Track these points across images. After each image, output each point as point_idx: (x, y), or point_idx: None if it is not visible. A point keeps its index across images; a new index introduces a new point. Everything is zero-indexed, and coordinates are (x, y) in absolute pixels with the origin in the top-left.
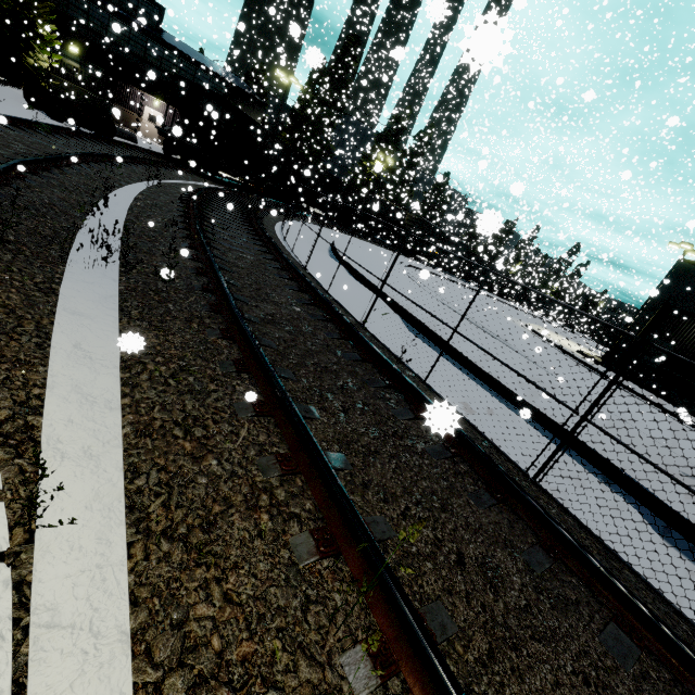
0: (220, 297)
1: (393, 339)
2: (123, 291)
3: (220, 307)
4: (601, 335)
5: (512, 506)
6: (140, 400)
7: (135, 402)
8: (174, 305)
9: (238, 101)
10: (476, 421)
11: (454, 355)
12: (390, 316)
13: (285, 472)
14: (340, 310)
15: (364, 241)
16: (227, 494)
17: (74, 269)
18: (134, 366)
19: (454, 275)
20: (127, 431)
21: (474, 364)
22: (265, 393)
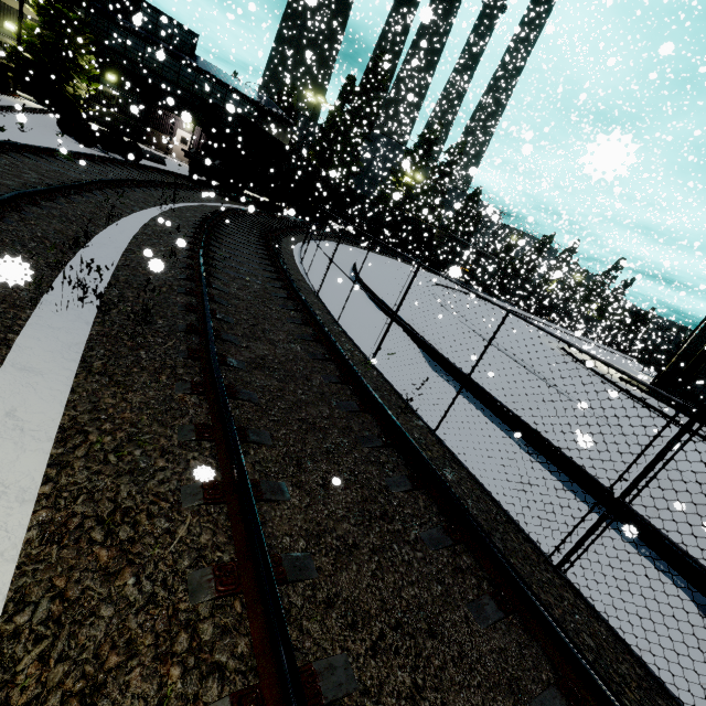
0: (204, 339)
1: (405, 376)
2: (93, 337)
3: (200, 353)
4: (647, 358)
5: (524, 621)
6: (64, 486)
7: (56, 490)
8: (147, 352)
9: (267, 122)
10: (492, 483)
11: (475, 393)
12: (406, 347)
13: (220, 594)
14: (347, 344)
15: (390, 259)
16: (133, 634)
17: (44, 313)
18: (72, 437)
19: (486, 292)
20: (32, 535)
21: (496, 404)
22: (224, 470)
